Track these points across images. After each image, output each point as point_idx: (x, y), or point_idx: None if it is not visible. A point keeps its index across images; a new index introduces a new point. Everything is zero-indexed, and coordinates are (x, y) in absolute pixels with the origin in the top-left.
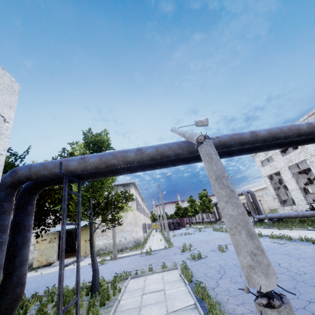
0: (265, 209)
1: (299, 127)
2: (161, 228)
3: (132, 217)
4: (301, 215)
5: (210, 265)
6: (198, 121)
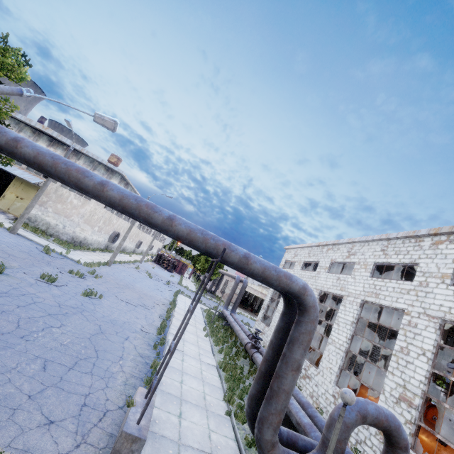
0: None
1: (82, 178)
2: (156, 257)
3: (90, 211)
4: (238, 333)
5: (27, 288)
6: (98, 115)
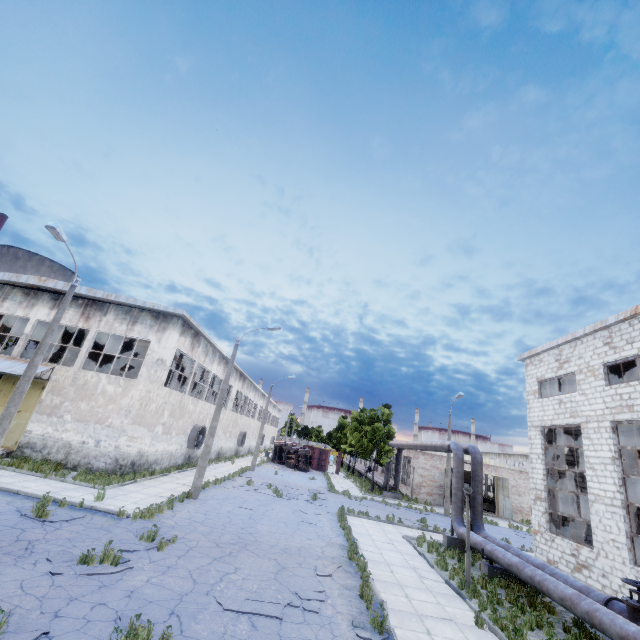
0: (521, 508)
1: None
2: (273, 453)
3: (139, 399)
4: (583, 611)
5: None
6: None
